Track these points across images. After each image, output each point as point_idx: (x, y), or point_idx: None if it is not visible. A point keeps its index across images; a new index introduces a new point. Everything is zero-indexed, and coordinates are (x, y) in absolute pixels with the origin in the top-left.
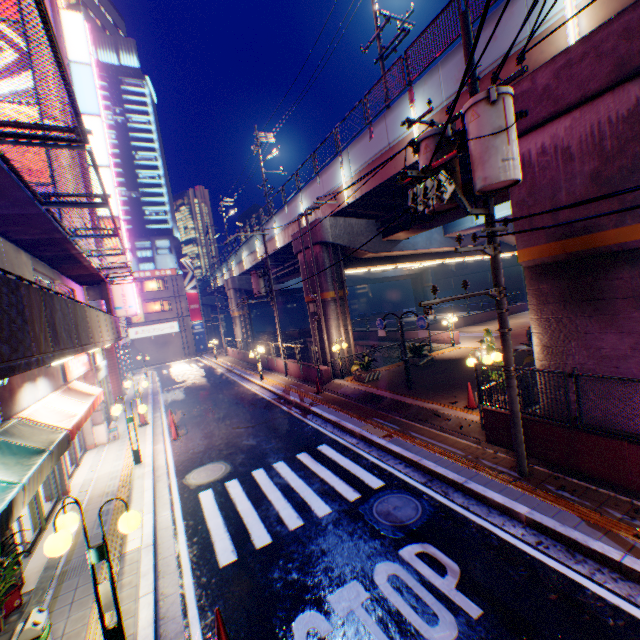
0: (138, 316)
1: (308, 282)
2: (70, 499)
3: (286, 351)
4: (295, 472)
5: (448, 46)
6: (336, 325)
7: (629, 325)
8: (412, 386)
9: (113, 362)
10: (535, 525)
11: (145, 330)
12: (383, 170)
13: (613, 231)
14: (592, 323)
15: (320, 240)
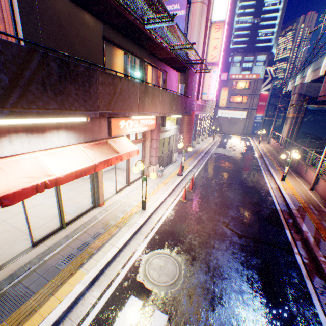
0: (222, 103)
1: None
2: (97, 211)
3: (324, 167)
4: None
5: None
6: None
7: None
8: None
9: (189, 127)
10: None
11: (226, 112)
12: None
13: None
14: None
15: None
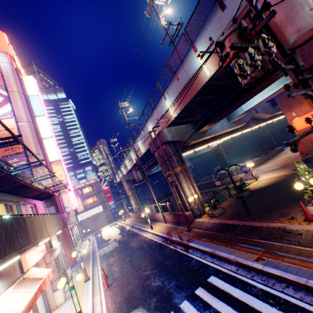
0: (80, 208)
1: (164, 165)
2: None
3: (161, 208)
4: (200, 312)
5: (209, 13)
6: (186, 185)
7: None
8: (250, 212)
9: (67, 239)
10: None
11: (86, 214)
12: (189, 92)
13: None
14: None
15: (164, 141)
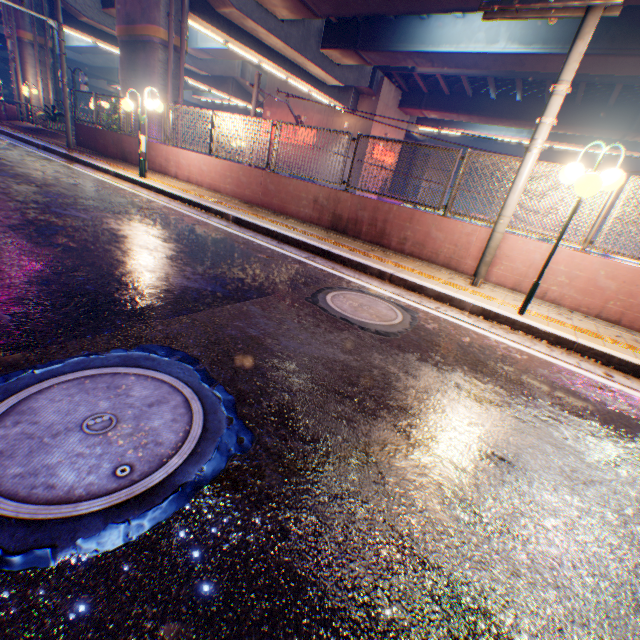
0: None
1: (6, 13)
2: None
3: None
4: None
5: None
6: (35, 74)
7: (144, 89)
8: None
9: None
10: (45, 149)
11: None
12: None
13: (141, 28)
14: (136, 86)
15: None
